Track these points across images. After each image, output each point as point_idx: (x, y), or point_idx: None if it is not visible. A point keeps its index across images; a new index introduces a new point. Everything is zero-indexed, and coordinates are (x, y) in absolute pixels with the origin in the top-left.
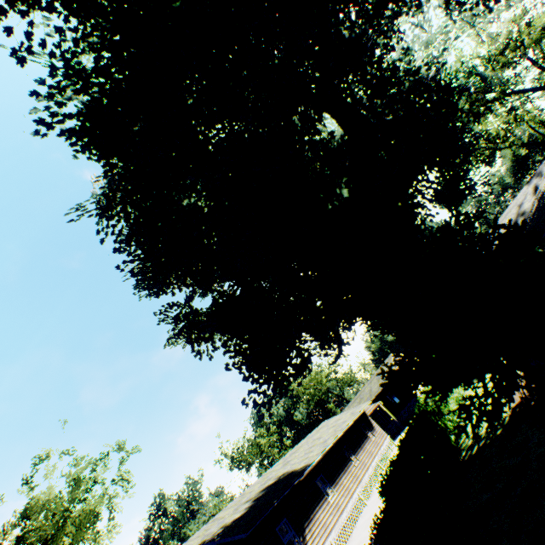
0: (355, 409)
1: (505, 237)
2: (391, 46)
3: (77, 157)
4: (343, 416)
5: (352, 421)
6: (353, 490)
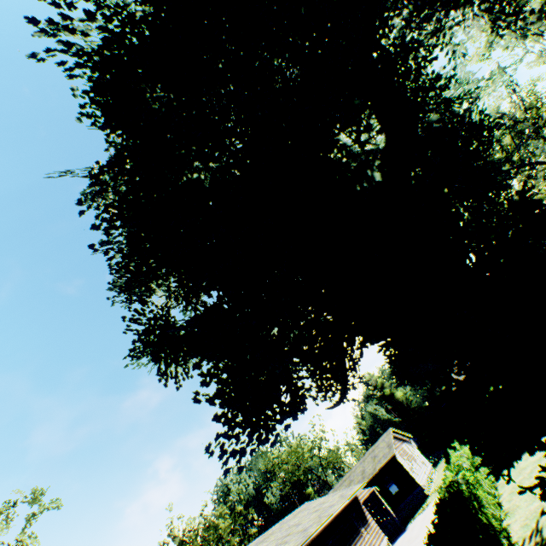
0: (346, 490)
1: None
2: (431, 59)
3: (80, 120)
4: (330, 499)
5: (342, 506)
6: None
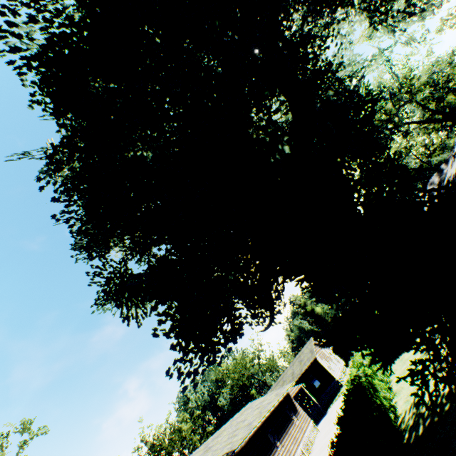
0: (280, 390)
1: (445, 188)
2: (325, 47)
3: (31, 107)
4: (268, 397)
5: (277, 402)
6: None
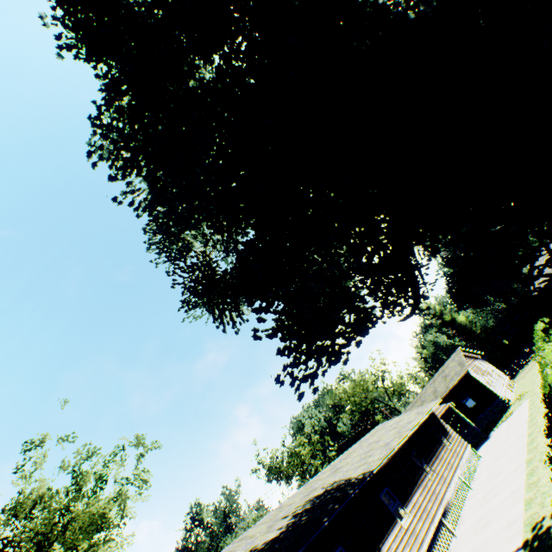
0: (421, 408)
1: None
2: None
3: (61, 57)
4: (406, 417)
5: (421, 421)
6: (434, 513)
